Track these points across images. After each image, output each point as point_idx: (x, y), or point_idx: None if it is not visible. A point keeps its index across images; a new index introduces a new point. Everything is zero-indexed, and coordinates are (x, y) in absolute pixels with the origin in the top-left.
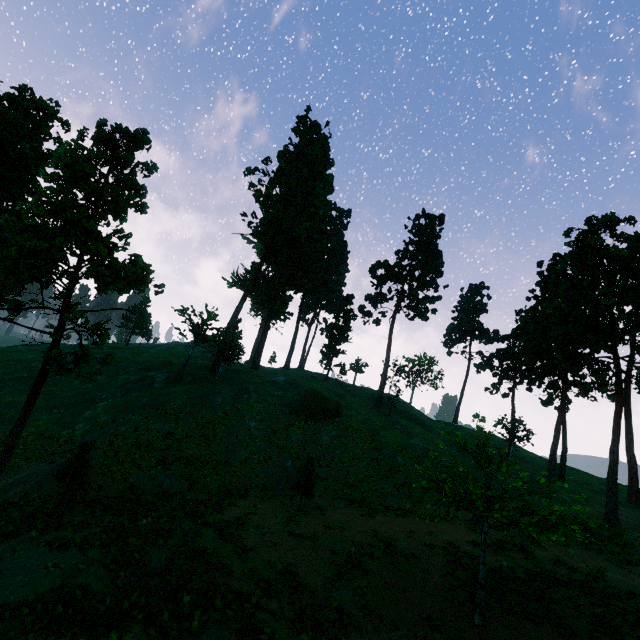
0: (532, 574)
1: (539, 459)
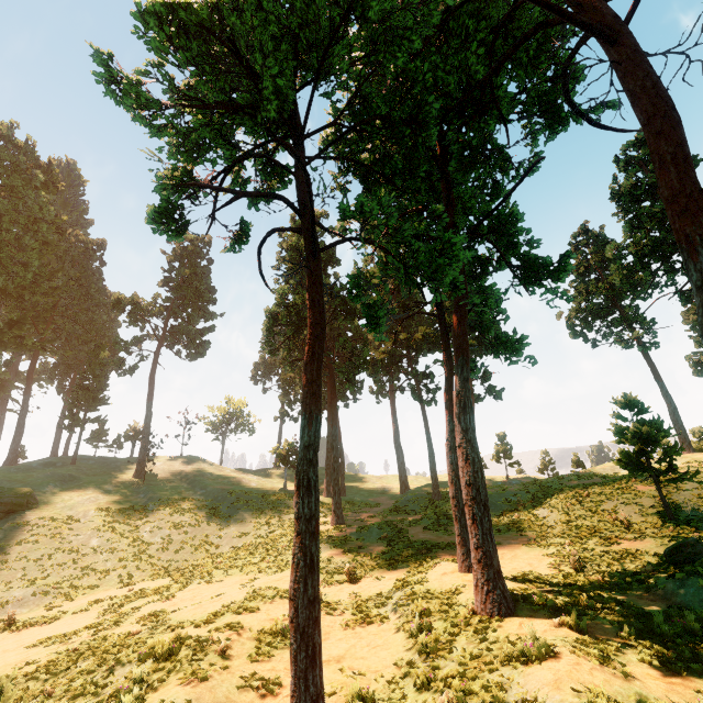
0: (50, 660)
1: (350, 477)
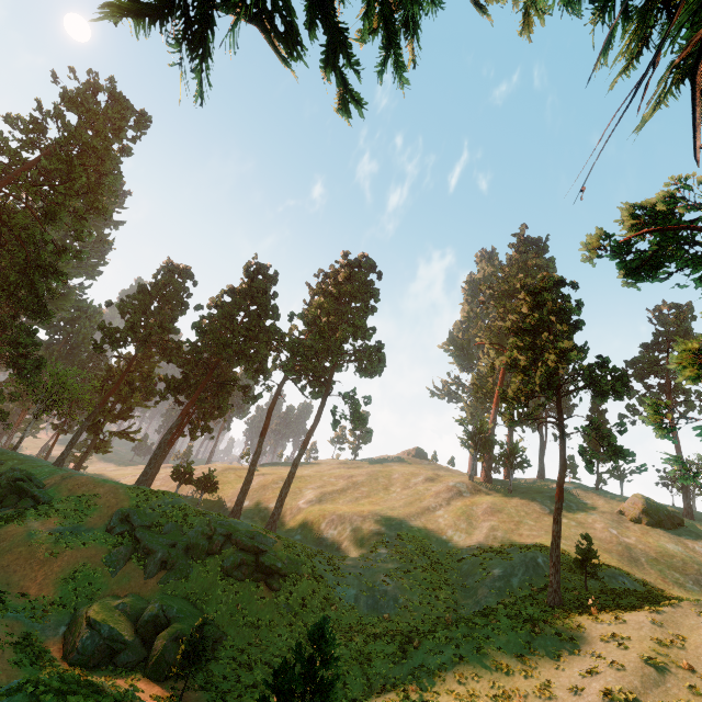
0: None
1: None
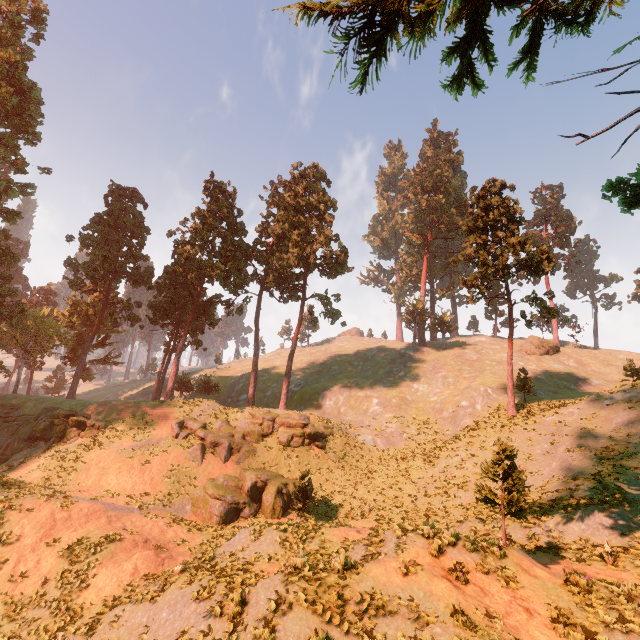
0: None
1: None
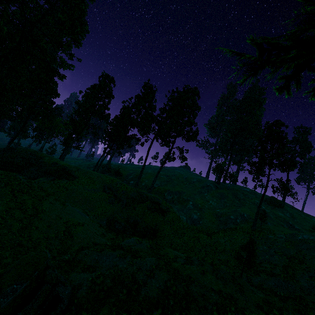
0: None
1: None
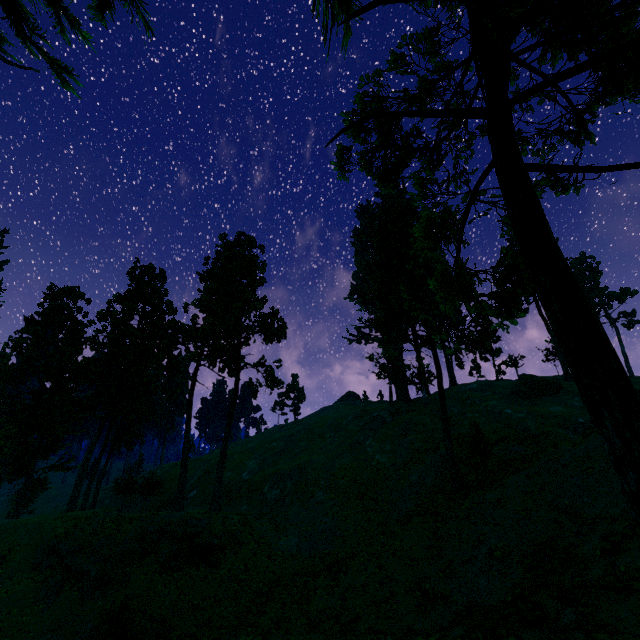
0: None
1: None
